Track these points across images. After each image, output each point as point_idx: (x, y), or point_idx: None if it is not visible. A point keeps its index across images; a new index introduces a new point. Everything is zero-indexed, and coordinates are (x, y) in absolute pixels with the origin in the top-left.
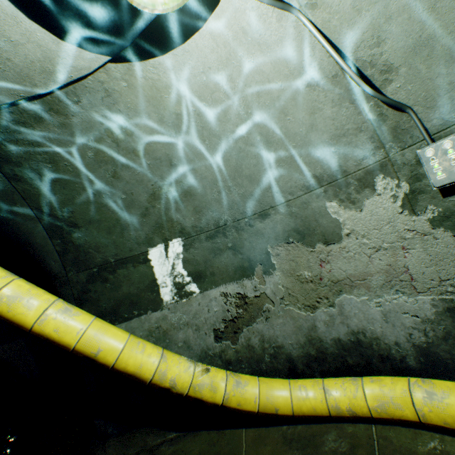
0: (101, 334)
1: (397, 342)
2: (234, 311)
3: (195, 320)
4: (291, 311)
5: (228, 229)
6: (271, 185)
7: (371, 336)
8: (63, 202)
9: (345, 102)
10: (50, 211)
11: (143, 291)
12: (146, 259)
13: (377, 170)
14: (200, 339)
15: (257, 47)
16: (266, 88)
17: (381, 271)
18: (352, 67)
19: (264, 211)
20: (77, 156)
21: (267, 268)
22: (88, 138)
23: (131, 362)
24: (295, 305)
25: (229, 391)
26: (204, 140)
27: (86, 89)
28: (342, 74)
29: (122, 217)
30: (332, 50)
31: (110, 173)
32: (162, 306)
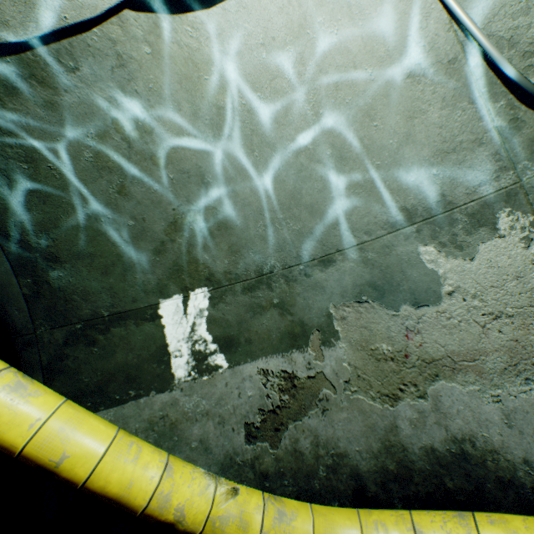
0: (70, 429)
1: (526, 459)
2: (277, 397)
3: (219, 409)
4: (361, 401)
5: (275, 279)
6: (341, 219)
7: (484, 447)
8: (41, 223)
9: (461, 101)
10: (19, 235)
11: (147, 362)
12: (156, 314)
13: (502, 201)
14: (225, 437)
15: (345, 11)
16: (350, 77)
17: (501, 349)
18: (480, 48)
19: (328, 256)
20: (68, 156)
21: (328, 336)
22: (86, 131)
23: (115, 478)
24: (366, 393)
25: (268, 529)
26: (252, 150)
27: (88, 50)
28: (463, 58)
29: (126, 252)
30: (462, 11)
31: (115, 187)
32: (172, 384)
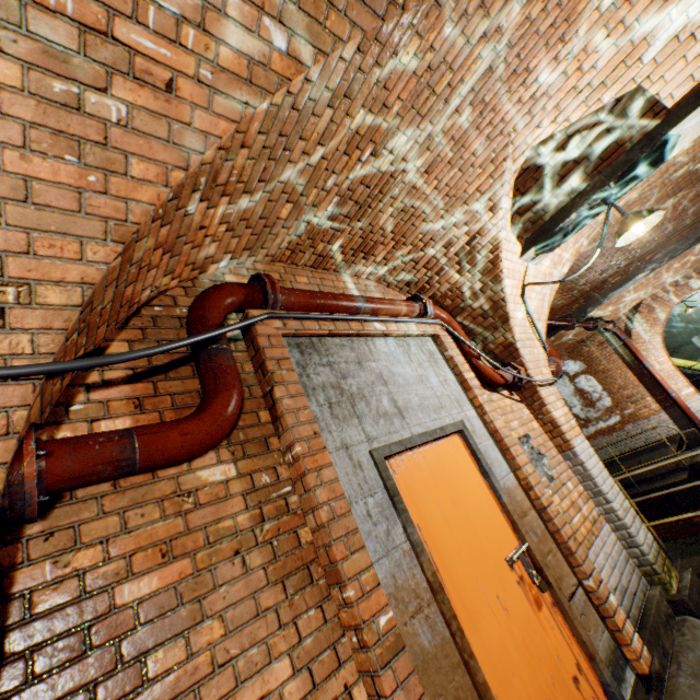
0: (688, 362)
1: None
2: None
3: None
4: None
5: None
6: None
7: None
8: None
9: None
10: None
11: (694, 352)
12: (690, 342)
13: None
14: None
15: None
16: None
17: None
18: None
19: None
20: None
21: None
22: None
23: None
24: None
25: None
26: None
27: None
28: None
29: (676, 332)
30: None
31: (669, 323)
32: None
